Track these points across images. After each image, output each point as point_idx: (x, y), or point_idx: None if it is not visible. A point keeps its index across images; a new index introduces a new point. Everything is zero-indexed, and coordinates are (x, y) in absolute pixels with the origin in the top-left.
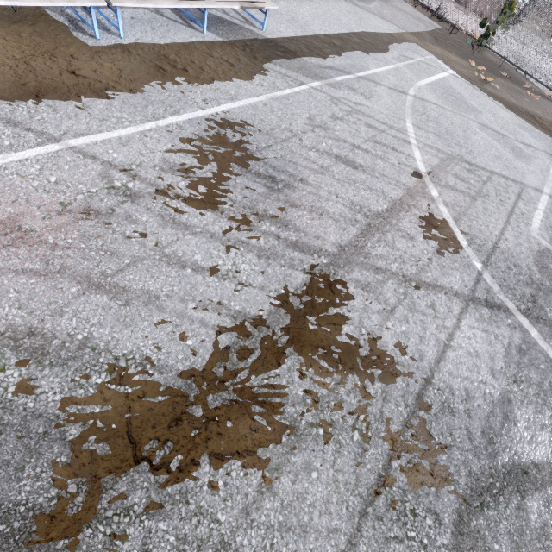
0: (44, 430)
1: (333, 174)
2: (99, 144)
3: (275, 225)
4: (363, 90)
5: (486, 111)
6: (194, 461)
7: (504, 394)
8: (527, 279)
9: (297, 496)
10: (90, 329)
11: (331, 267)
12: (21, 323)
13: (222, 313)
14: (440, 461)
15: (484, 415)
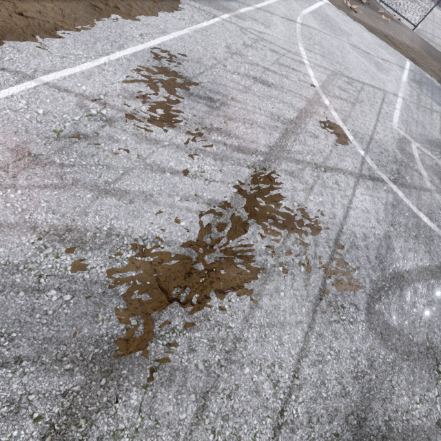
0: (102, 291)
1: (254, 92)
2: (67, 79)
3: (221, 135)
4: (263, 20)
5: (354, 34)
6: (206, 297)
7: (386, 233)
8: (393, 158)
9: (274, 307)
10: (110, 222)
11: (266, 163)
12: (58, 223)
13: (199, 202)
14: (353, 276)
15: (376, 247)
